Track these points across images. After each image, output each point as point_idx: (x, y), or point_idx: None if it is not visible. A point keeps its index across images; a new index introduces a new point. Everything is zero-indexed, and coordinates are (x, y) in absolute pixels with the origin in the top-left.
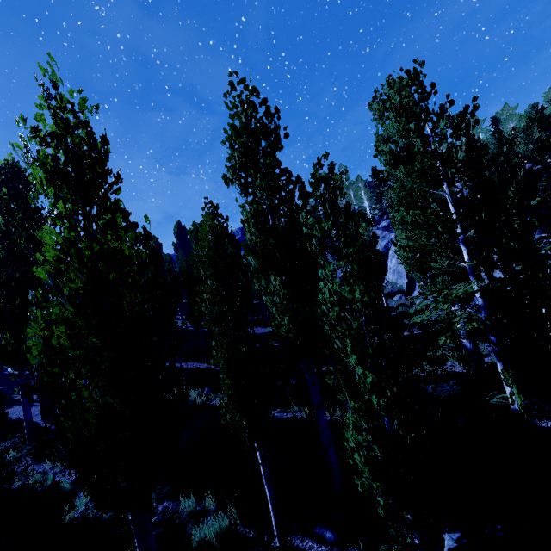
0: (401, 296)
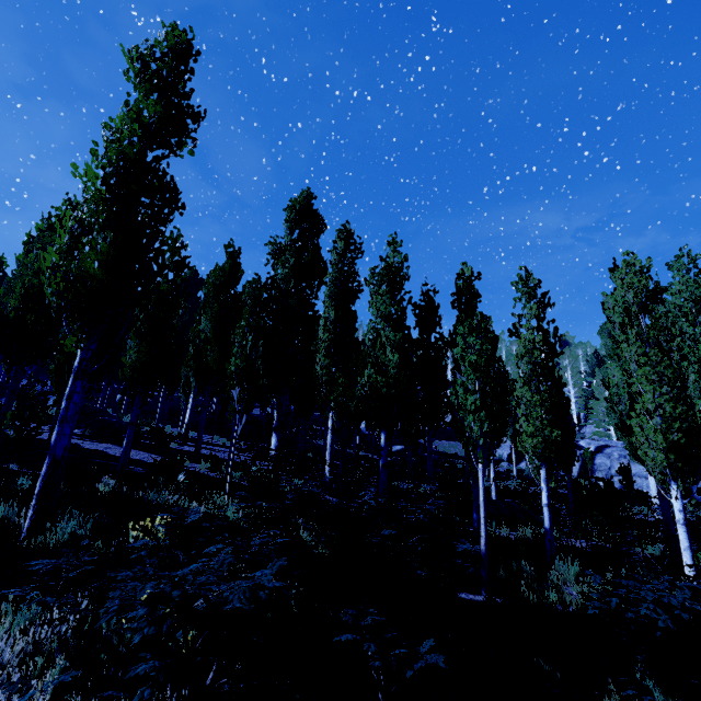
0: (509, 464)
